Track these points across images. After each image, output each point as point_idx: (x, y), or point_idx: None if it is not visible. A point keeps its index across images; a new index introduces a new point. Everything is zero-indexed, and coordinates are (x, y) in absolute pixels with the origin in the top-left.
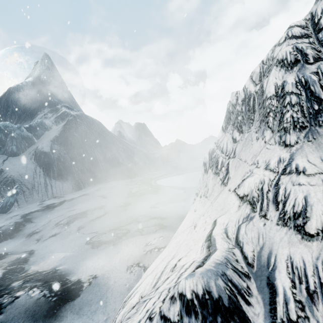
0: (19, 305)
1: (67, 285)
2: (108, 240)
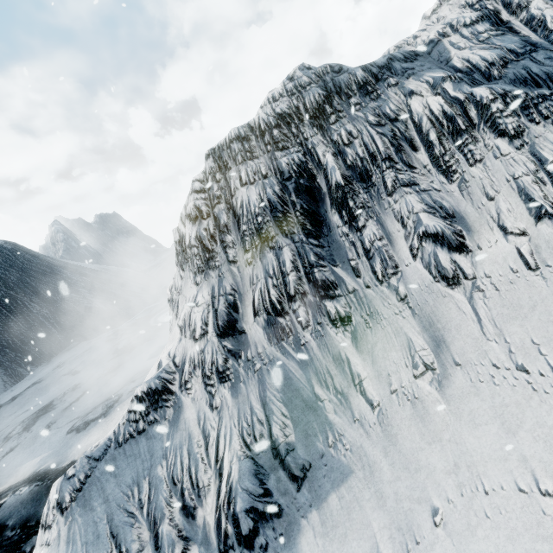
0: (11, 504)
1: (60, 470)
2: (97, 417)
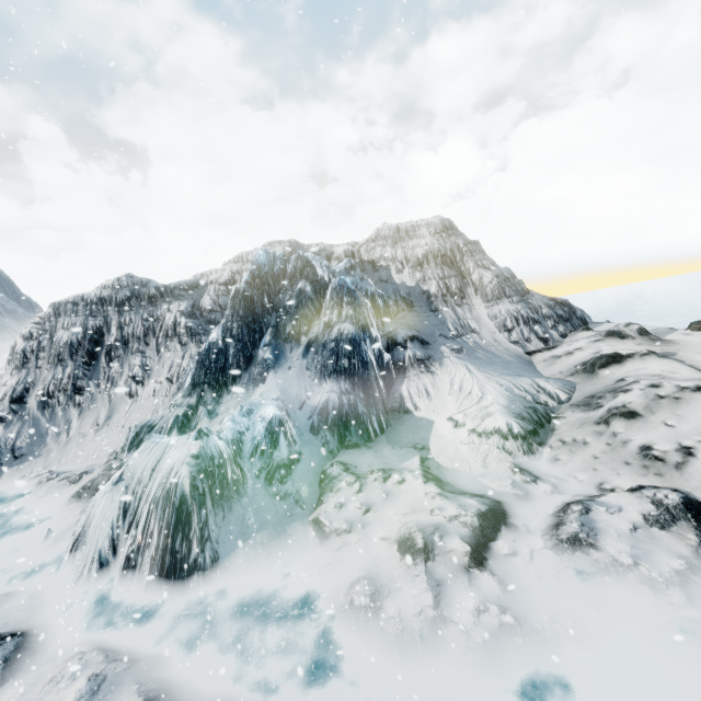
0: None
1: None
2: None
